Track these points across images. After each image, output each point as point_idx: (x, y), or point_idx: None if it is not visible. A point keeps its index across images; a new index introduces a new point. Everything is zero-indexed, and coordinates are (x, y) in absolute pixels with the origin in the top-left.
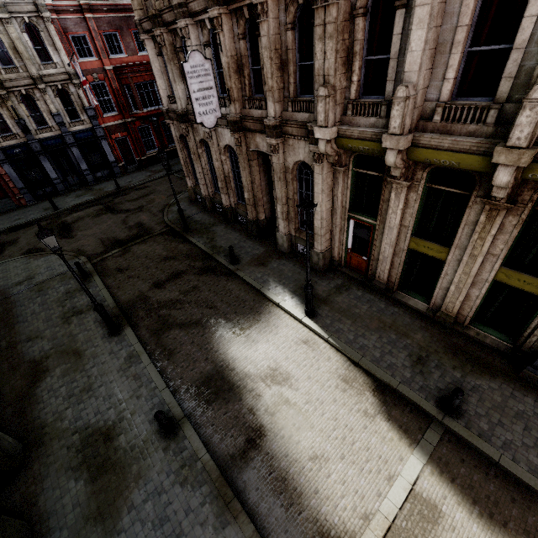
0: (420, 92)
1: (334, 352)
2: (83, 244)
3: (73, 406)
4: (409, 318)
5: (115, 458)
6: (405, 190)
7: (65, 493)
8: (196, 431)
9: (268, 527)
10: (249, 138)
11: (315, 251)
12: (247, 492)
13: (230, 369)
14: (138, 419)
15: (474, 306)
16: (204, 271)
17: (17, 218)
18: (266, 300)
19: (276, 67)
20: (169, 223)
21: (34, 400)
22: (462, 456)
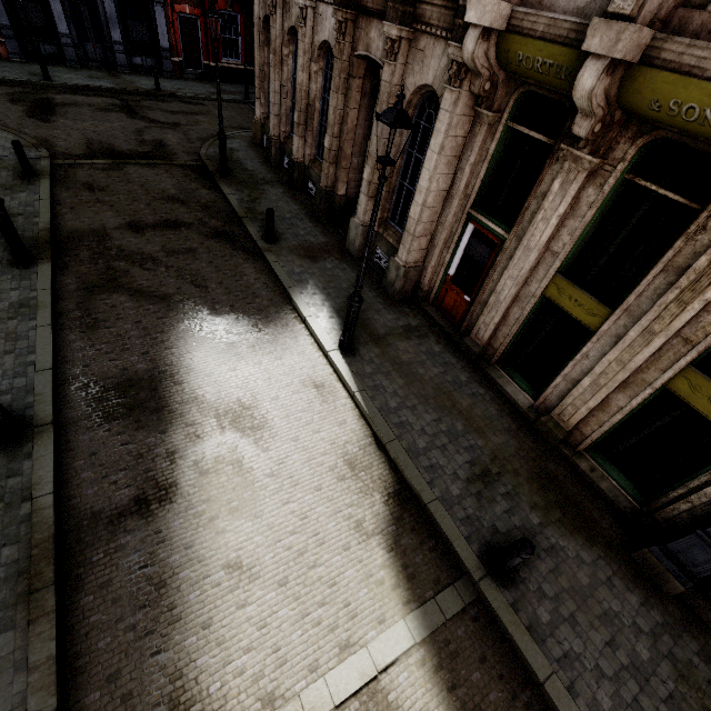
0: None
1: (355, 416)
2: (58, 135)
3: None
4: (497, 409)
5: None
6: (583, 177)
7: None
8: (59, 454)
9: (86, 658)
10: (360, 28)
11: (396, 262)
12: (85, 583)
13: (175, 381)
14: None
15: (608, 423)
16: (219, 235)
17: None
18: (289, 307)
19: None
20: (204, 156)
21: None
22: (486, 652)
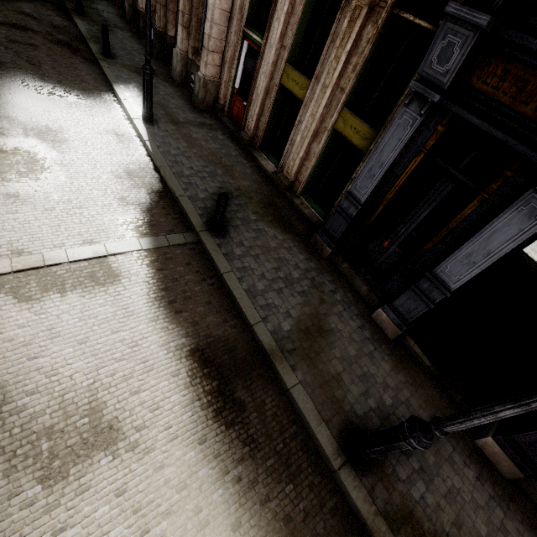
0: None
1: (142, 154)
2: None
3: None
4: (251, 171)
5: None
6: None
7: None
8: None
9: None
10: None
11: (199, 75)
12: None
13: None
14: None
15: (309, 166)
16: (62, 44)
17: None
18: (111, 94)
19: None
20: None
21: None
22: (192, 262)
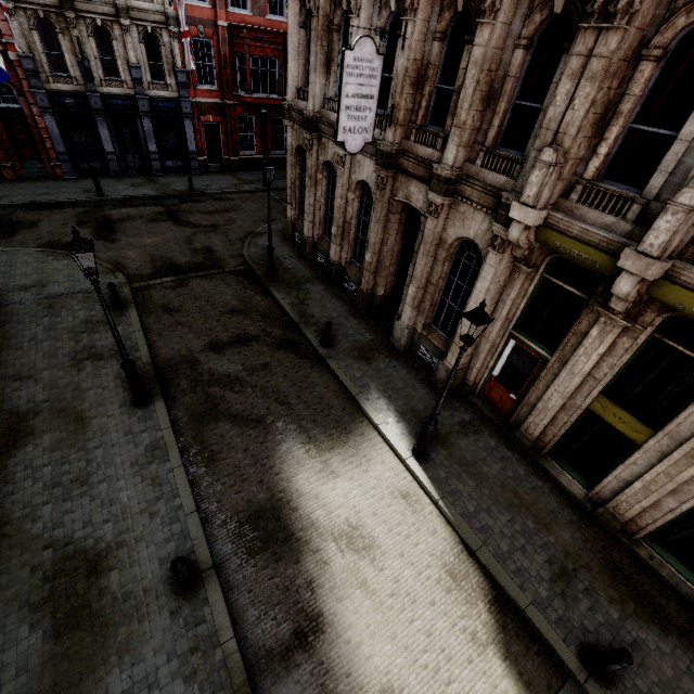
0: None
1: (442, 524)
2: (126, 255)
3: (55, 502)
4: (557, 502)
5: (97, 606)
6: (618, 331)
7: (10, 643)
8: (224, 594)
9: None
10: (399, 182)
11: (445, 365)
12: None
13: (292, 508)
14: (144, 550)
15: (661, 520)
16: (283, 344)
17: (44, 193)
18: (360, 414)
19: (481, 96)
20: (249, 260)
21: (1, 475)
22: None
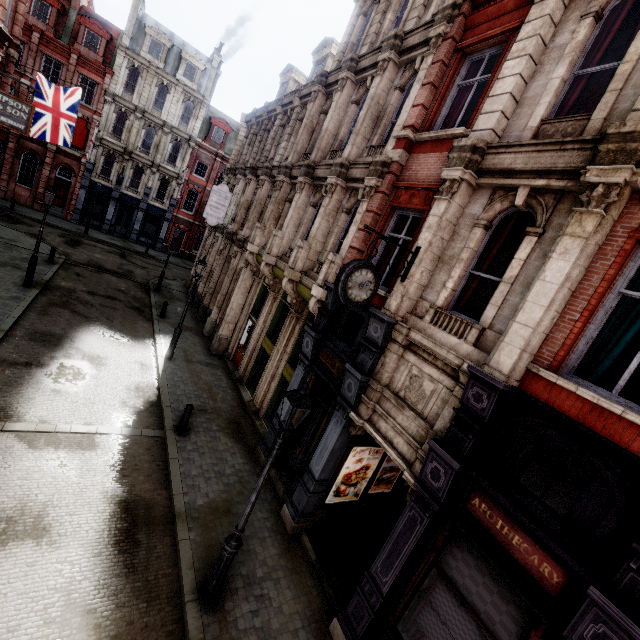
0: (286, 238)
1: (153, 378)
2: (76, 254)
3: None
4: (232, 398)
5: None
6: (272, 299)
7: None
8: (1, 341)
9: None
10: (232, 247)
11: (217, 334)
12: None
13: (72, 340)
14: None
15: (269, 397)
16: (135, 308)
17: (51, 220)
18: (152, 340)
19: (257, 212)
20: (151, 281)
21: None
22: (152, 448)
